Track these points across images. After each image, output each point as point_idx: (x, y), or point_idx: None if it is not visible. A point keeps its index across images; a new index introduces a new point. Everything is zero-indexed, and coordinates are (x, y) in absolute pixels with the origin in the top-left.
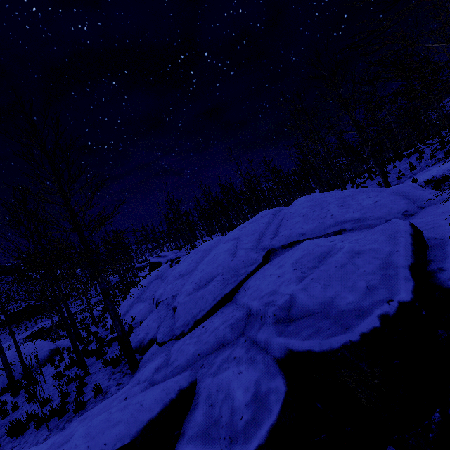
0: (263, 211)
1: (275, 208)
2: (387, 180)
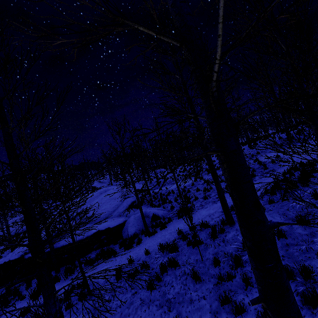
0: (104, 188)
1: (107, 188)
2: (147, 188)
